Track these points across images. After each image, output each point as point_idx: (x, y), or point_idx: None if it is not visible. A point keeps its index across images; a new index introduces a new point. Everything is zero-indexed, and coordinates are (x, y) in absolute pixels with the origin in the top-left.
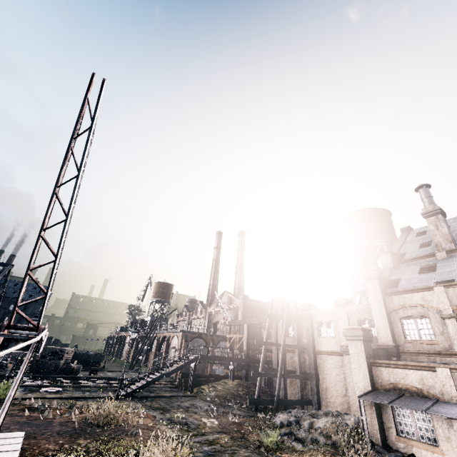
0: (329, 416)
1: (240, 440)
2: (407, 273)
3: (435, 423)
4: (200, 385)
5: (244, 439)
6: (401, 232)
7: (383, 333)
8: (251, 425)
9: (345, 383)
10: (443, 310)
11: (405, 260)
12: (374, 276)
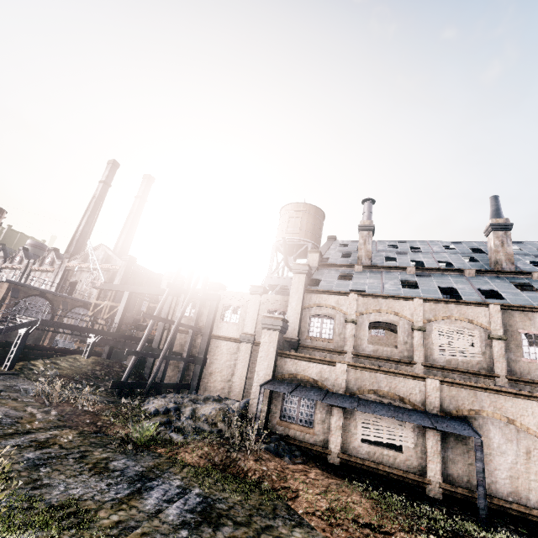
0: (210, 401)
1: (95, 435)
2: (328, 277)
3: (318, 409)
4: (29, 360)
5: (101, 434)
6: (328, 239)
7: (292, 326)
8: (113, 414)
9: (233, 370)
10: (349, 315)
11: (328, 265)
12: (304, 271)
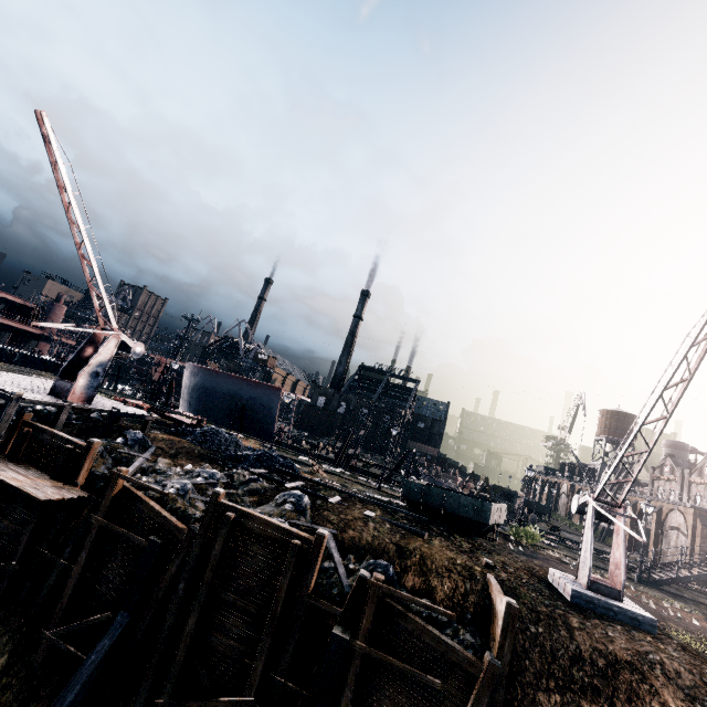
0: None
1: None
2: None
3: None
4: None
5: None
6: None
7: None
8: None
9: None
10: None
11: None
12: None
